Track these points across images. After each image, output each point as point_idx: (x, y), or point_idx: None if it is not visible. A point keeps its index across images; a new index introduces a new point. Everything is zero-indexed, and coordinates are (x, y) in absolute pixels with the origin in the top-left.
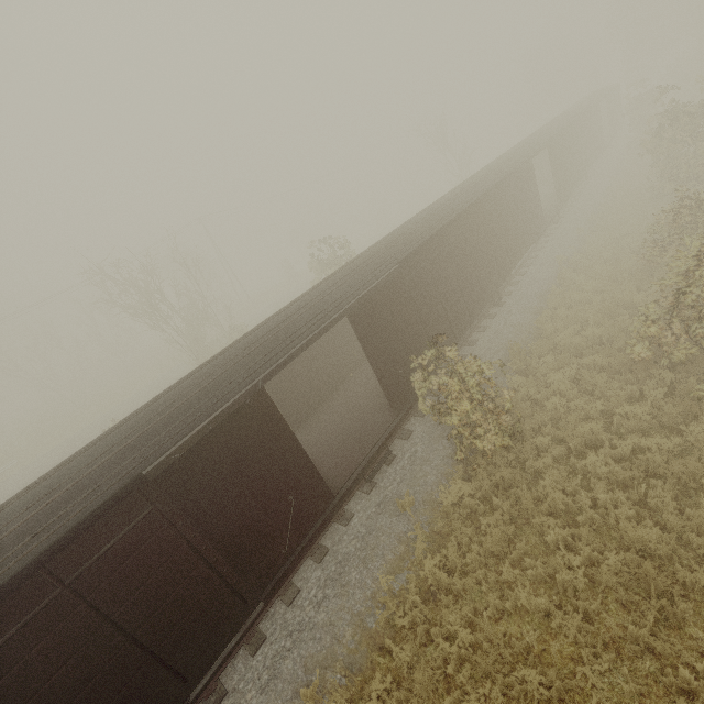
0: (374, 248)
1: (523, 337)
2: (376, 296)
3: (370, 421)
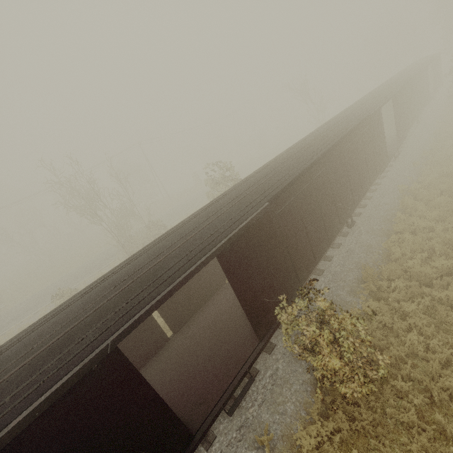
0: (249, 180)
1: (373, 257)
2: (246, 233)
3: (236, 340)
